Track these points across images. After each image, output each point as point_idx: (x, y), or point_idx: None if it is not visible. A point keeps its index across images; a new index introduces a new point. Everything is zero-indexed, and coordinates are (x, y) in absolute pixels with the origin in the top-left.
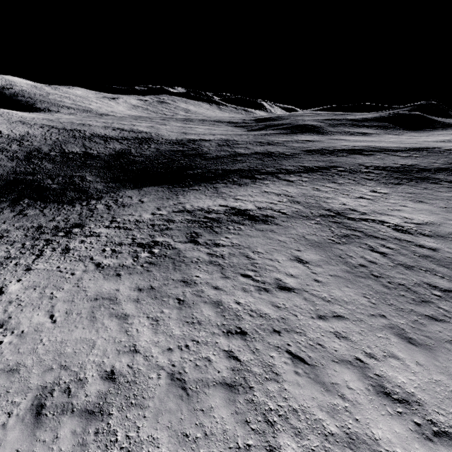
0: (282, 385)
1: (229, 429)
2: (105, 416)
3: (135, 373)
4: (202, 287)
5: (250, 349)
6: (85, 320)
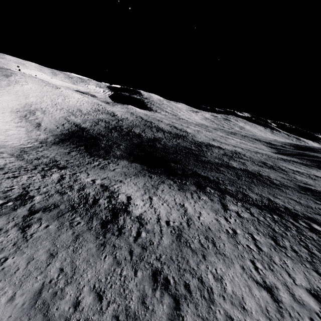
0: None
1: None
2: None
3: None
4: None
5: None
6: None
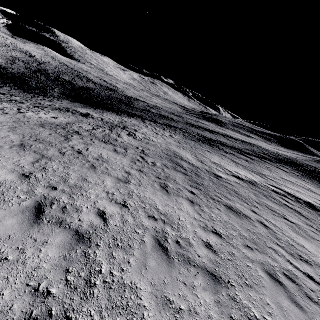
0: None
1: None
2: None
3: None
4: None
5: None
6: None
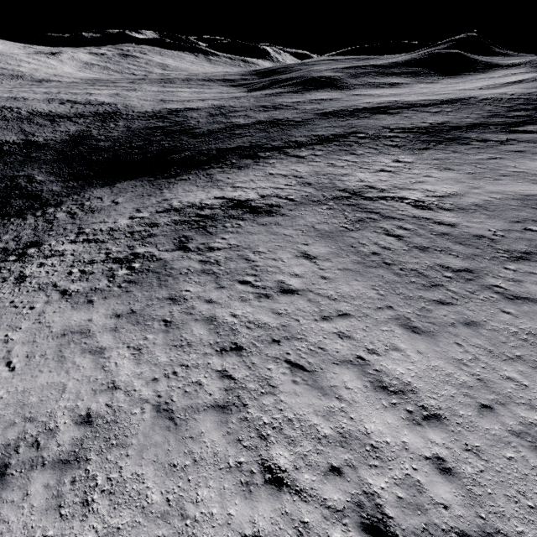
0: (278, 397)
1: (220, 450)
2: (82, 463)
3: (115, 411)
4: (193, 303)
5: (246, 365)
6: (51, 362)
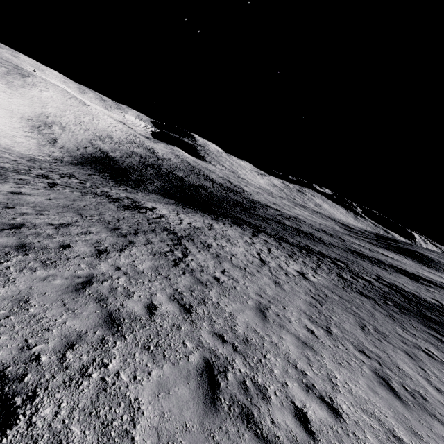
0: None
1: None
2: None
3: None
4: None
5: None
6: None
